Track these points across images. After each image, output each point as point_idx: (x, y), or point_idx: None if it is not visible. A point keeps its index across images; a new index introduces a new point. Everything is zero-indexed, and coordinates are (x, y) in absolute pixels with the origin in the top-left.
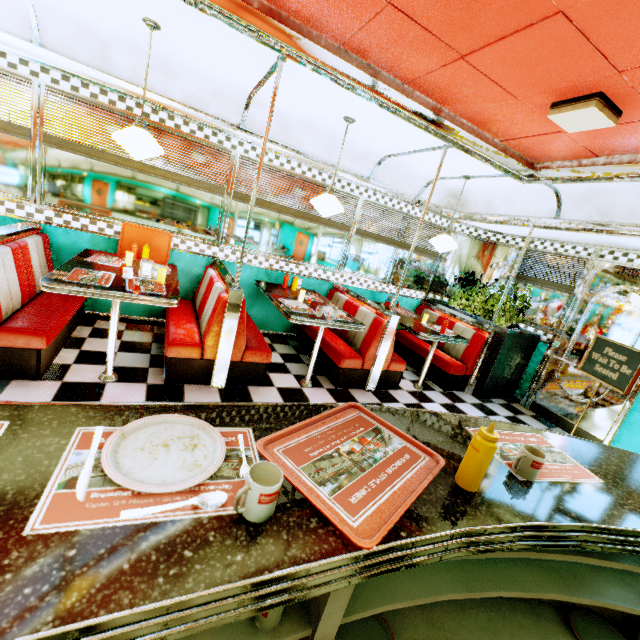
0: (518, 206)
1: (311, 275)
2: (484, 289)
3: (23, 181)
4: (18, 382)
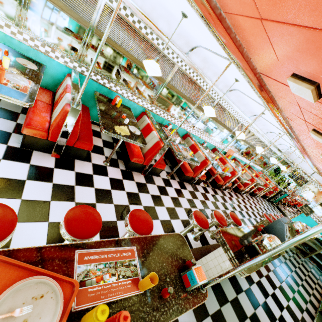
0: (303, 166)
1: (247, 162)
2: (281, 177)
3: (221, 138)
4: (223, 191)
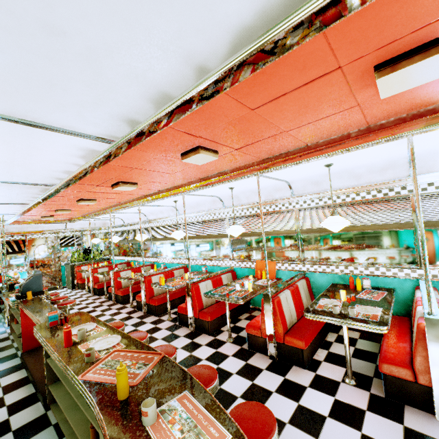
0: None
1: (384, 274)
2: None
3: (228, 252)
4: (204, 334)
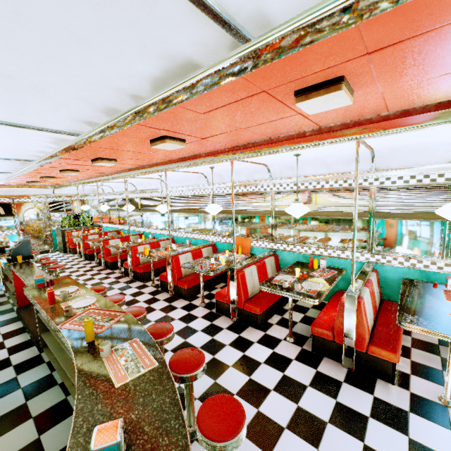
0: None
1: (339, 256)
2: None
3: (211, 227)
4: (181, 299)
